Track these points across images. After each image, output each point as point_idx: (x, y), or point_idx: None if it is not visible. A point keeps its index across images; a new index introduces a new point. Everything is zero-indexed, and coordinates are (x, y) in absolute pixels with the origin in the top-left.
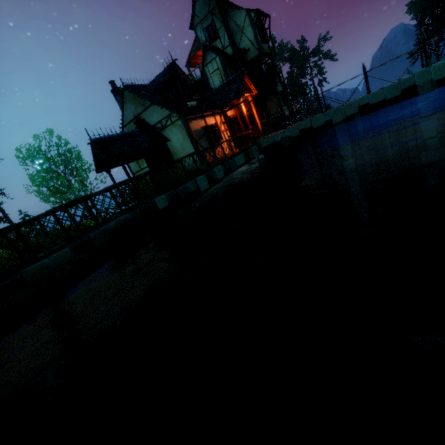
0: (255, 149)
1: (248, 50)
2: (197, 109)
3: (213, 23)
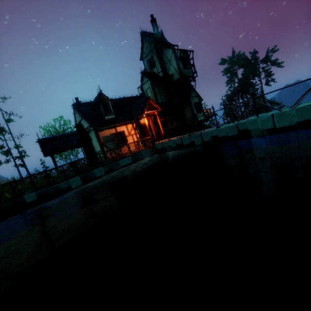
0: (146, 151)
1: (172, 75)
2: (111, 121)
3: (152, 57)
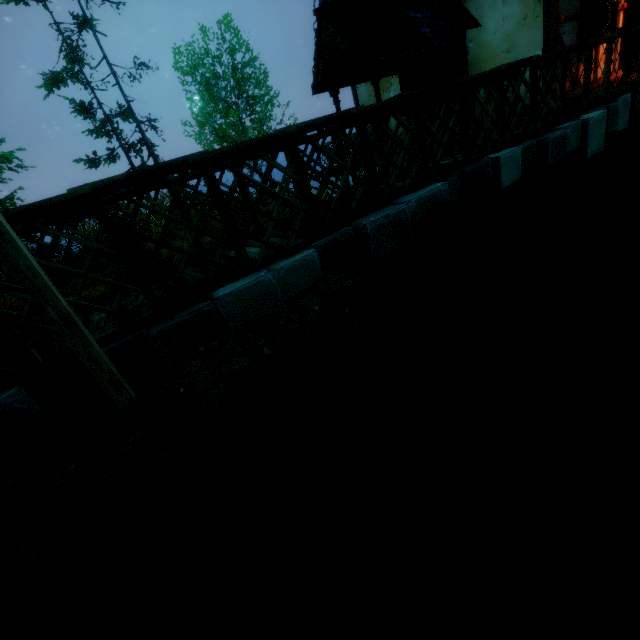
0: None
1: None
2: None
3: None
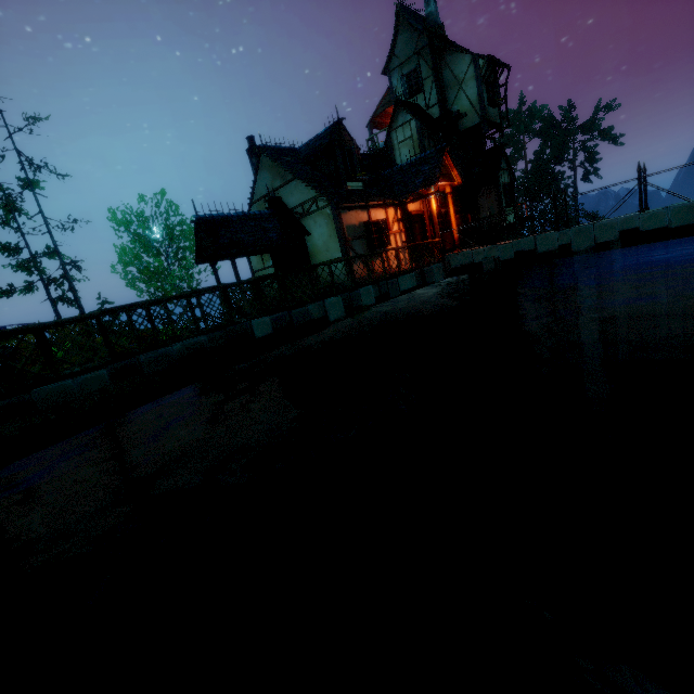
0: (438, 268)
1: (464, 115)
2: (360, 195)
3: (417, 70)
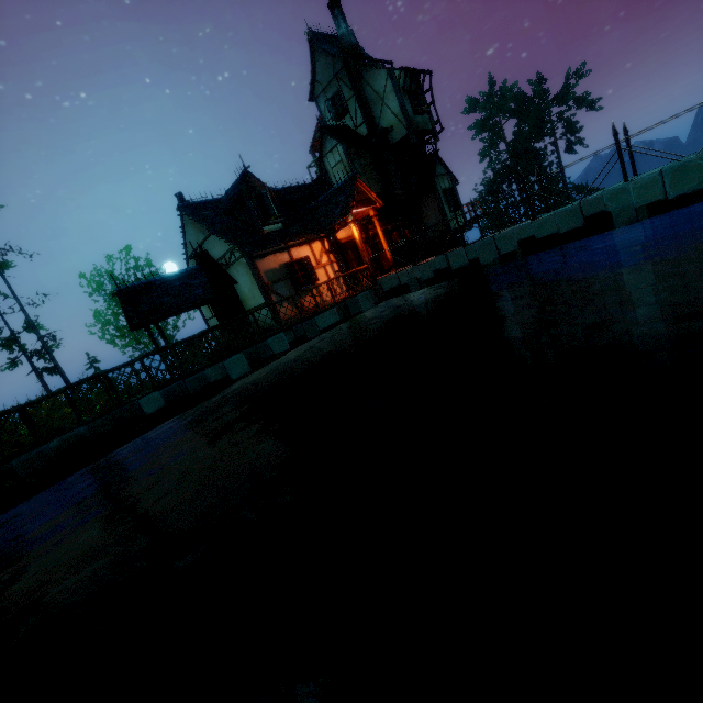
0: (365, 296)
1: (391, 129)
2: (278, 237)
3: (339, 92)
